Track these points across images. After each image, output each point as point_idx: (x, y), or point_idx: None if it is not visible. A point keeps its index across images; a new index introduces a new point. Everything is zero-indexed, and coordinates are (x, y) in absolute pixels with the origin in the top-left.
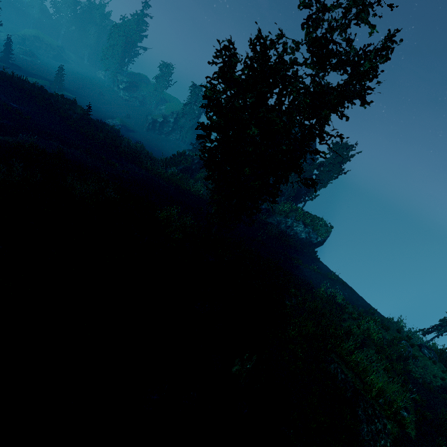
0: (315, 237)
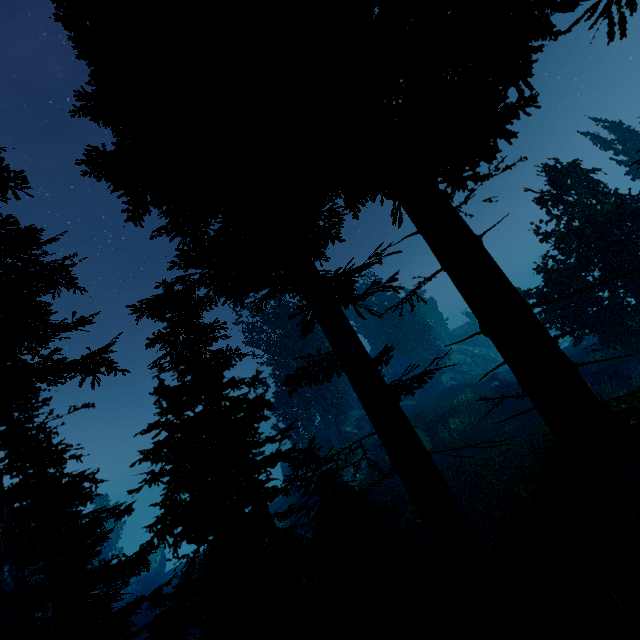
0: (154, 562)
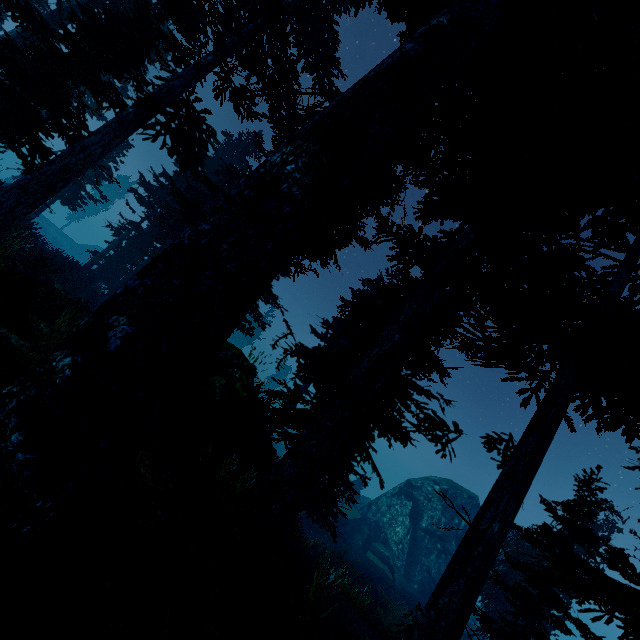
0: None
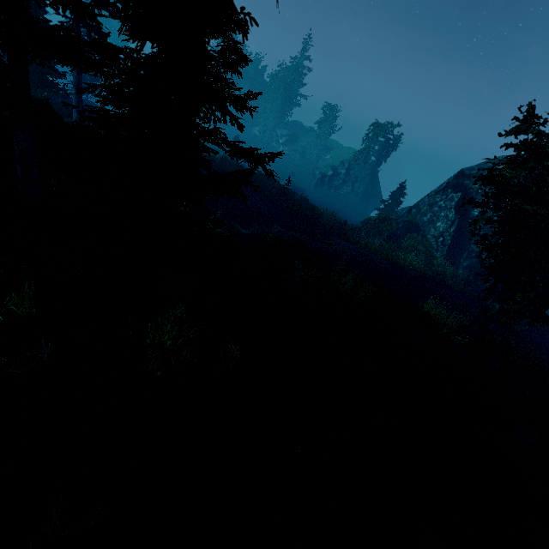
0: None
